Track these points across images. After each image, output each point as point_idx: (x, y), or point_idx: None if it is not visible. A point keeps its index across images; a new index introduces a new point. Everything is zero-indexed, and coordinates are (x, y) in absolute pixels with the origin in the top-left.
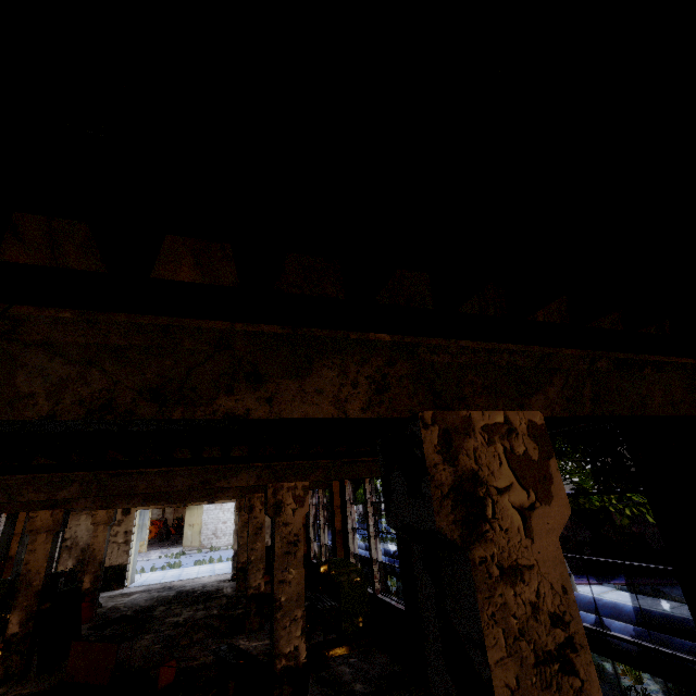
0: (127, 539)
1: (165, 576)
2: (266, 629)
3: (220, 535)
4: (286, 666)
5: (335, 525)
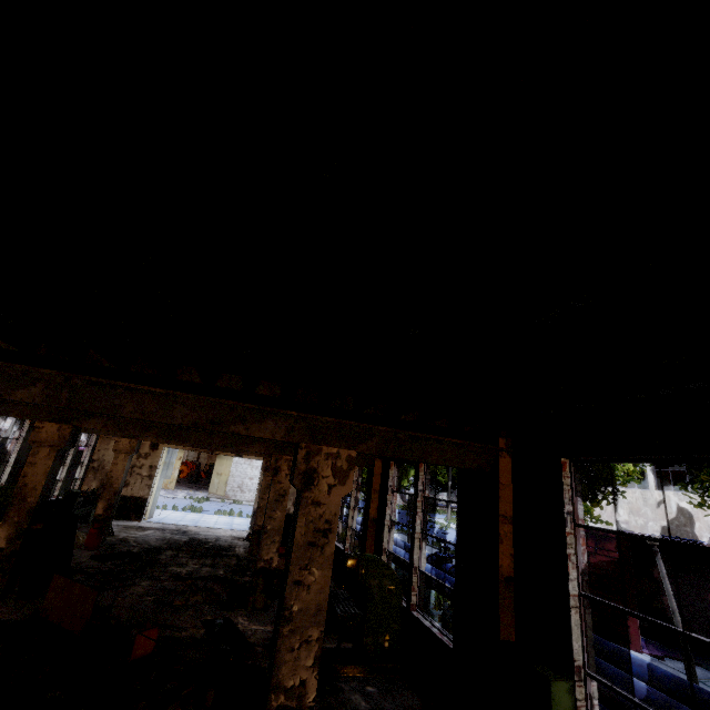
0: (151, 474)
1: (184, 519)
2: (272, 610)
3: (245, 490)
4: (284, 705)
5: (369, 512)
